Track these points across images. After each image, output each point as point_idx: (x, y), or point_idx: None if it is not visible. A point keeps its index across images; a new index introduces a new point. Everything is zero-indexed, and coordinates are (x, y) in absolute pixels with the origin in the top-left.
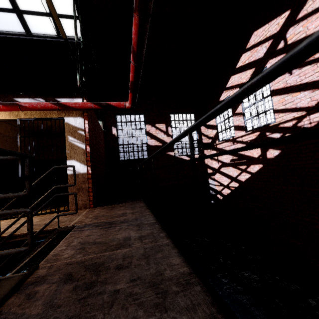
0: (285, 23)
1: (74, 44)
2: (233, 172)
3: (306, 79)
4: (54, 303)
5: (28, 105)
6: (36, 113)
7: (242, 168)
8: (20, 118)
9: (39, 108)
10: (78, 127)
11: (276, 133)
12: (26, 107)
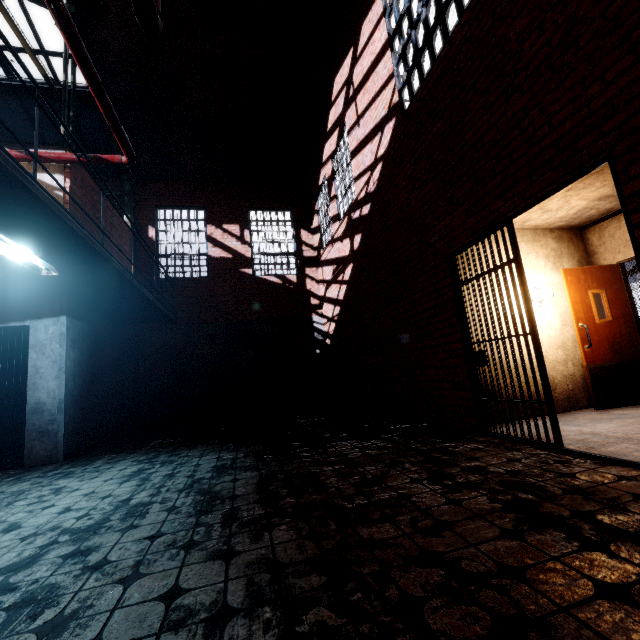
0: (352, 63)
1: (79, 94)
2: (335, 292)
3: (367, 129)
4: None
5: None
6: None
7: (341, 279)
8: None
9: None
10: (55, 187)
11: (357, 211)
12: None
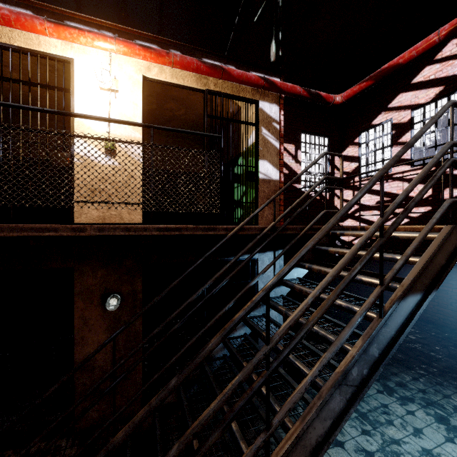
0: None
1: None
2: (378, 217)
3: None
4: None
5: (232, 71)
6: (228, 87)
7: (397, 211)
8: (209, 89)
9: (242, 80)
10: (273, 118)
11: None
12: (229, 74)
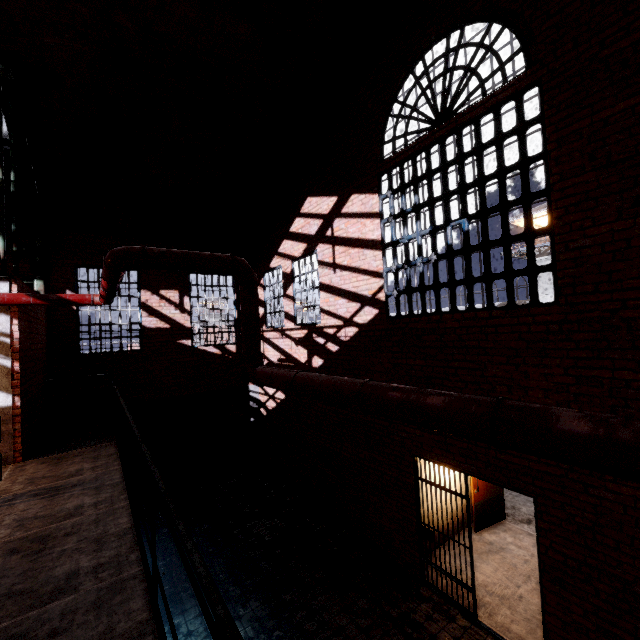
0: (333, 209)
1: None
2: None
3: (345, 285)
4: (7, 567)
5: None
6: None
7: None
8: None
9: None
10: None
11: (321, 338)
12: None
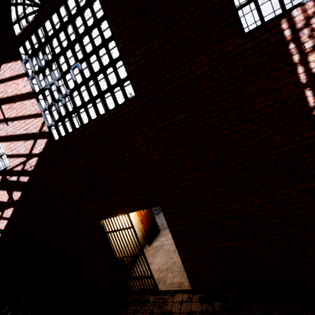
0: None
1: None
2: None
3: (18, 131)
4: None
5: None
6: None
7: None
8: None
9: None
10: None
11: (14, 176)
12: None
